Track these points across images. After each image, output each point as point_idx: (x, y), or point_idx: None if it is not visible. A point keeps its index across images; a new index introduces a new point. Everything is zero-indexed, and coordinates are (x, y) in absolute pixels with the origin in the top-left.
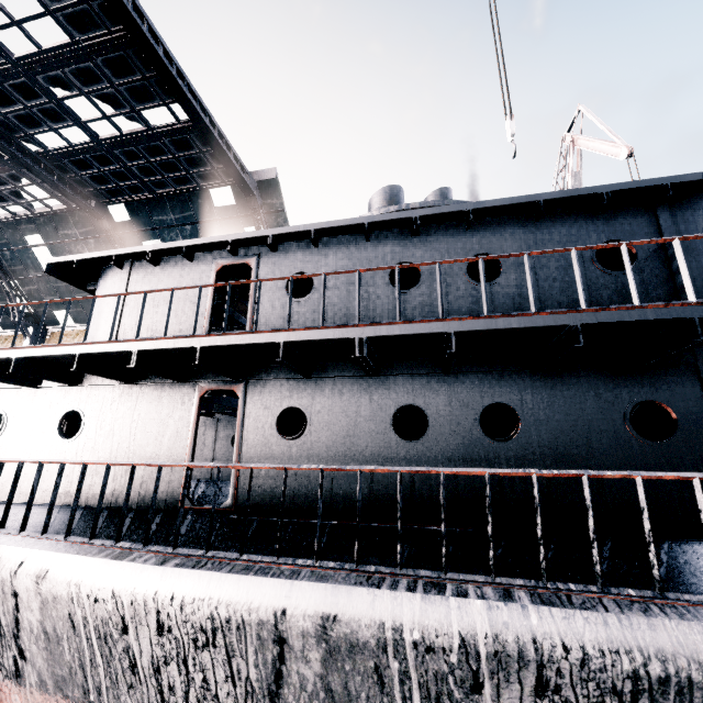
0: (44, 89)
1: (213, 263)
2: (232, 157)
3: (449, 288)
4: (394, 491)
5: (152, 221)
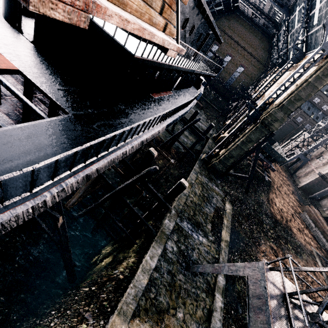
0: None
1: None
2: None
3: None
4: None
5: None
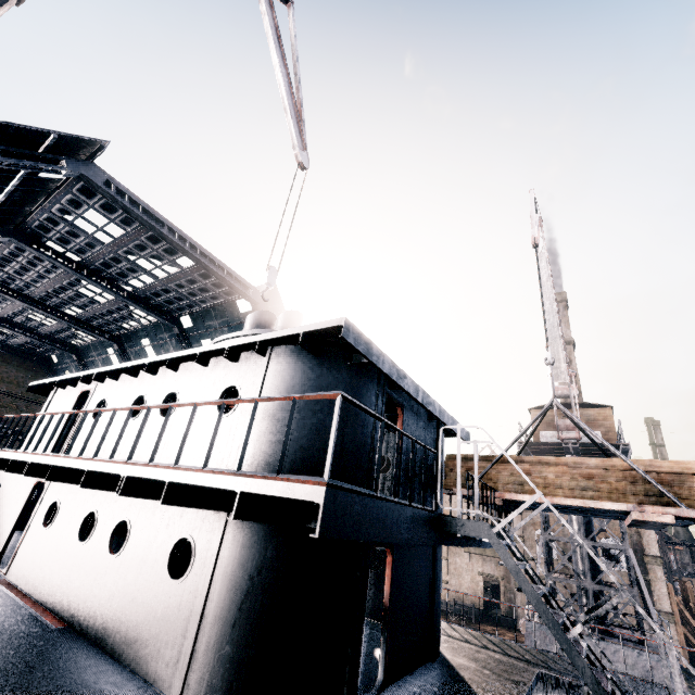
0: (123, 258)
1: (81, 389)
2: (233, 281)
3: (150, 418)
4: (58, 582)
5: (205, 326)
